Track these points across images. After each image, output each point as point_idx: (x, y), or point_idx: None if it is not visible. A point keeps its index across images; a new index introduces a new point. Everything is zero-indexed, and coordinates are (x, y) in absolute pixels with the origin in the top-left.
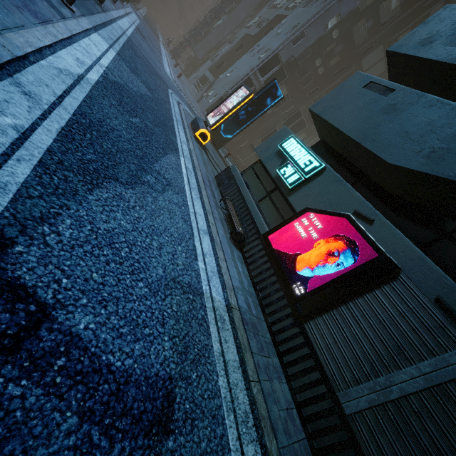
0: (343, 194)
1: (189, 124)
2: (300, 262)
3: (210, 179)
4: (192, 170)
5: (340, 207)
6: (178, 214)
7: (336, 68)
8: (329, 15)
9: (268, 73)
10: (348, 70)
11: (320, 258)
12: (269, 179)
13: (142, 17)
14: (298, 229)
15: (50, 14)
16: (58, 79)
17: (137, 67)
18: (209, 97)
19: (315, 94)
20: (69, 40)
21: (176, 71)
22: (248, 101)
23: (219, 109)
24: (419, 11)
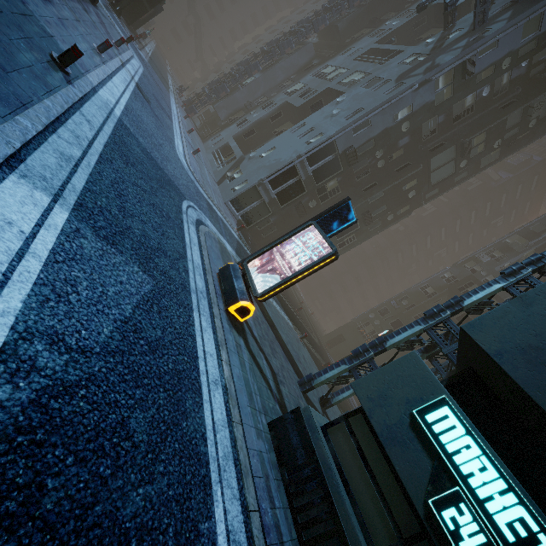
0: None
1: (216, 274)
2: None
3: (266, 460)
4: (239, 519)
5: None
6: None
7: (399, 163)
8: (400, 105)
9: (319, 162)
10: (414, 168)
11: None
12: (396, 486)
13: (148, 59)
14: None
15: None
16: None
17: (125, 204)
18: (235, 181)
19: (373, 191)
20: None
21: (190, 140)
22: (327, 263)
23: (270, 253)
24: (496, 113)
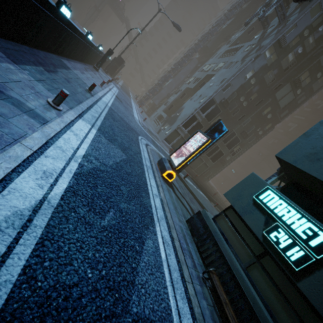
0: None
1: (156, 163)
2: None
3: (184, 230)
4: (168, 237)
5: None
6: None
7: (256, 101)
8: (246, 71)
9: (207, 110)
10: (266, 101)
11: None
12: (251, 235)
13: (120, 87)
14: None
15: (25, 128)
16: None
17: (114, 132)
18: (165, 129)
19: (243, 119)
20: (42, 148)
21: (142, 116)
22: (206, 145)
23: (180, 149)
24: (311, 59)
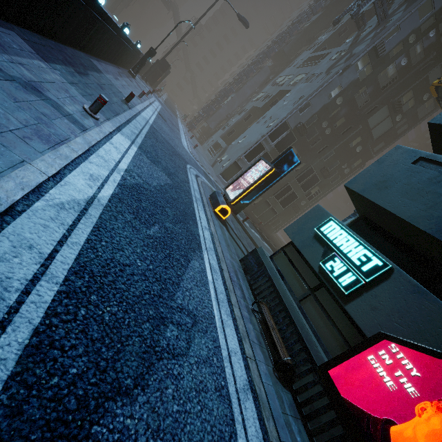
0: (437, 318)
1: (208, 198)
2: (397, 439)
3: (236, 267)
4: (216, 267)
5: (441, 341)
6: (210, 383)
7: (343, 128)
8: (331, 87)
9: (278, 137)
10: (355, 129)
11: (434, 441)
12: (309, 270)
13: (164, 102)
14: (375, 368)
15: (68, 131)
16: (55, 223)
17: (157, 154)
18: (222, 161)
19: (325, 152)
20: (85, 154)
21: (192, 142)
22: (269, 175)
23: (238, 182)
24: (417, 75)
